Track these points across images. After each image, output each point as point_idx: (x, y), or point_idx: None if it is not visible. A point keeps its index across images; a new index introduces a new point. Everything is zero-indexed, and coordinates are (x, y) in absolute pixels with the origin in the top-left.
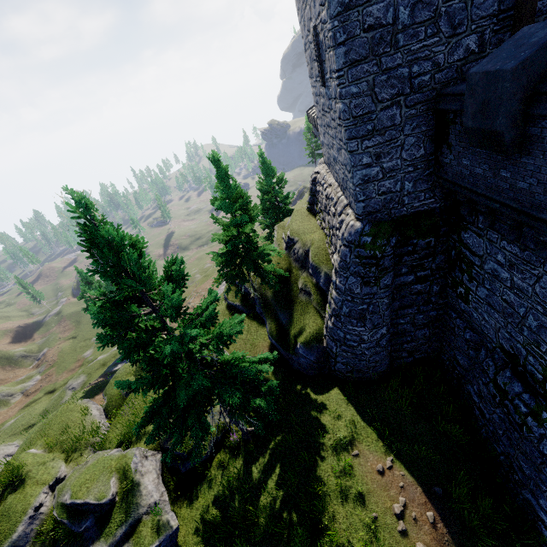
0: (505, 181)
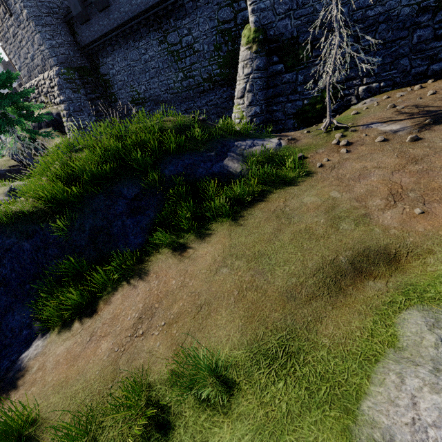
0: (93, 31)
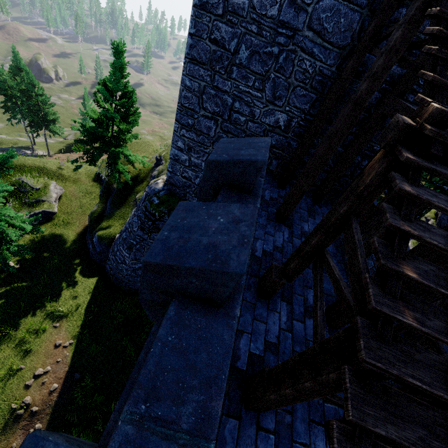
0: None
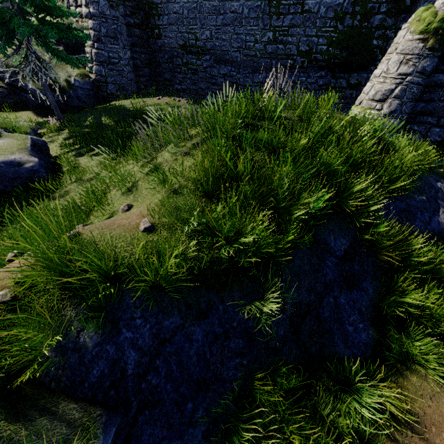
0: None
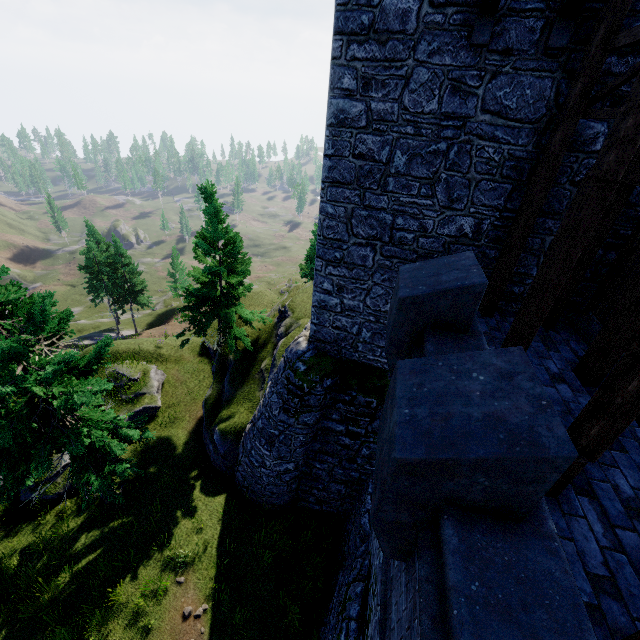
0: None
